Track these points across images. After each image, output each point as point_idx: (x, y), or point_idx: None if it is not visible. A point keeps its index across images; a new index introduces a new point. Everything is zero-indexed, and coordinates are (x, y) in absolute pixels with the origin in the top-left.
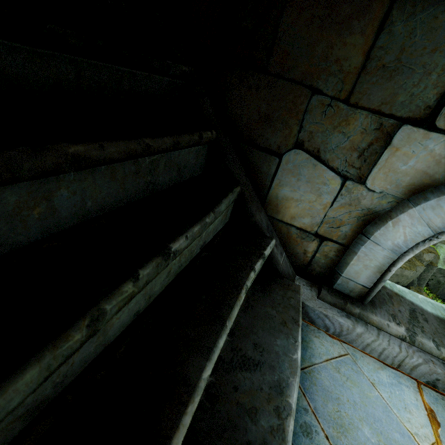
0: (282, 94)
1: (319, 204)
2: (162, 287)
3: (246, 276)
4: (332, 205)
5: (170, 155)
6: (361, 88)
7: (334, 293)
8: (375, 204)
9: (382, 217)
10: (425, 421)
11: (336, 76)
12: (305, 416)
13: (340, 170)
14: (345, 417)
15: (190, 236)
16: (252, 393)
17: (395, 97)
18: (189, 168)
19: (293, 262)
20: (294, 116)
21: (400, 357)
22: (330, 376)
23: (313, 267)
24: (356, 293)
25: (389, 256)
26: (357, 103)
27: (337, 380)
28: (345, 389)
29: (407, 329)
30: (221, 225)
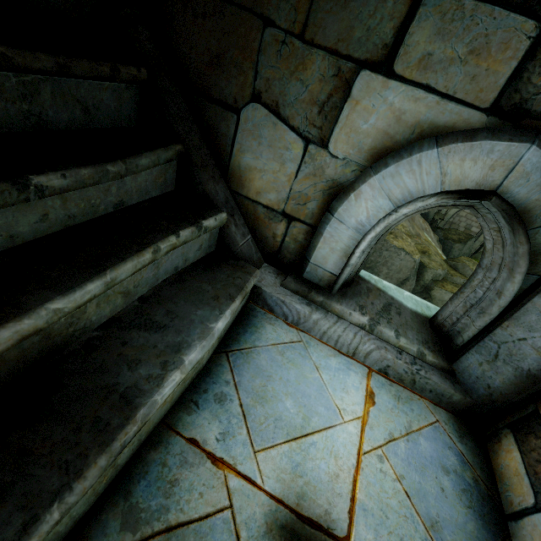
0: (232, 26)
1: (283, 175)
2: (37, 232)
3: (161, 238)
4: (297, 176)
5: (59, 83)
6: (315, 19)
7: (301, 282)
8: (339, 174)
9: (346, 189)
10: (359, 400)
11: (288, 1)
12: (224, 387)
13: (301, 130)
14: (270, 391)
15: (71, 177)
16: (141, 349)
17: (352, 32)
18: (107, 112)
19: (263, 249)
20: (248, 57)
21: (354, 344)
22: (270, 358)
23: (284, 254)
24: (325, 282)
25: (353, 236)
26: (312, 40)
27: (277, 362)
28: (283, 369)
29: (372, 319)
30: (157, 190)
